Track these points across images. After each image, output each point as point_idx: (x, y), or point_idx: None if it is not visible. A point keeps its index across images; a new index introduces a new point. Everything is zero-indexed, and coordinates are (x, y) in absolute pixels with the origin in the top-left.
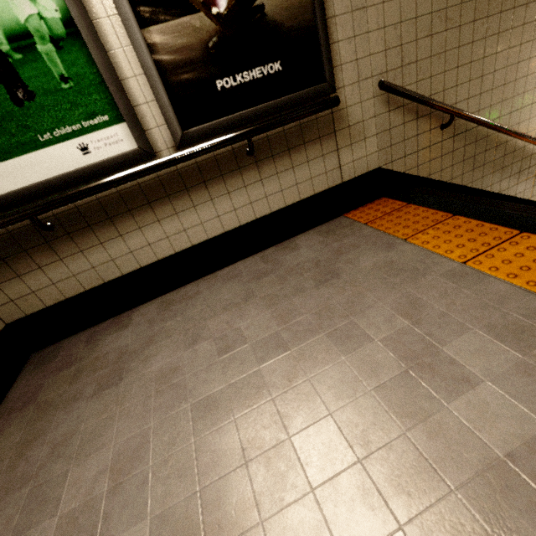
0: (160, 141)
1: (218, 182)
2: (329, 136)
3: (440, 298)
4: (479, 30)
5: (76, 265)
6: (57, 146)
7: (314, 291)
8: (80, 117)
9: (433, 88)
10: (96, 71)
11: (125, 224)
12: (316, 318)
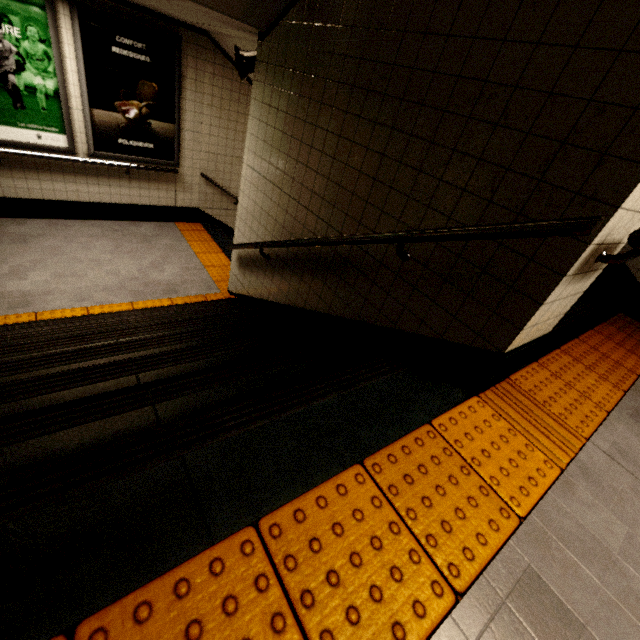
0: (81, 149)
1: (105, 179)
2: (173, 183)
3: (177, 258)
4: None
5: (6, 183)
6: (26, 130)
7: (136, 244)
8: (44, 125)
9: (231, 186)
10: (61, 113)
11: (45, 175)
12: (131, 251)
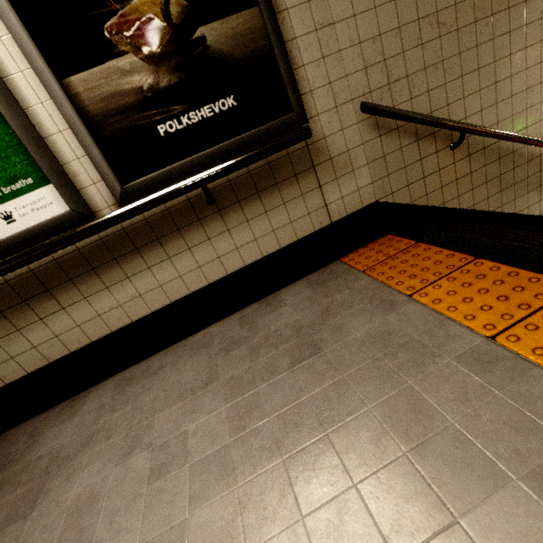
0: (98, 199)
1: (175, 238)
2: (307, 172)
3: (457, 404)
4: (483, 31)
5: (14, 346)
6: None
7: (286, 375)
8: None
9: (433, 103)
10: (13, 131)
11: (67, 294)
12: (280, 426)
